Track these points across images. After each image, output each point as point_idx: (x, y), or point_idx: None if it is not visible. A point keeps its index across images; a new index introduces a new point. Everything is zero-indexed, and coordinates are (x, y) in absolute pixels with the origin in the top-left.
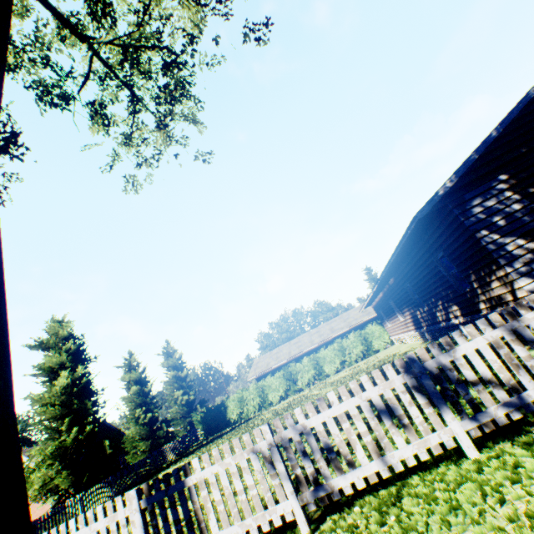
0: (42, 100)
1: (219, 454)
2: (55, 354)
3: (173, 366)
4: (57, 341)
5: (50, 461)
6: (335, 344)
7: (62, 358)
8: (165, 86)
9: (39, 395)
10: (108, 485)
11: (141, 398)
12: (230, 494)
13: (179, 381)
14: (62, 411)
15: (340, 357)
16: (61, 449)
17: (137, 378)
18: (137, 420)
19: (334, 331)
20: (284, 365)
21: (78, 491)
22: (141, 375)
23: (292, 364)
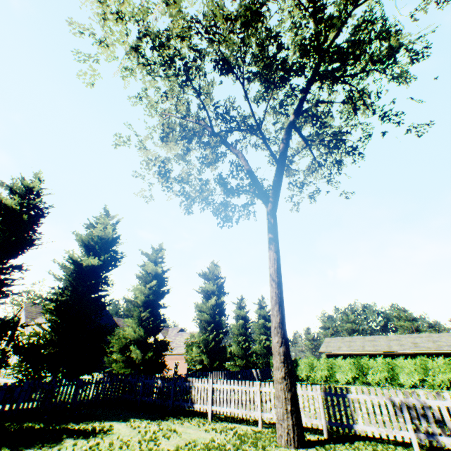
0: (291, 184)
1: (367, 391)
2: (211, 283)
3: (263, 316)
4: (212, 276)
5: (201, 344)
6: (416, 359)
7: (214, 287)
8: (340, 160)
9: (202, 304)
10: (225, 375)
11: (243, 329)
12: (371, 412)
13: (265, 329)
14: (209, 319)
15: (421, 374)
16: (206, 340)
17: (243, 315)
18: (238, 343)
19: (417, 347)
20: (355, 355)
21: (207, 369)
22: (245, 314)
23: (365, 357)
